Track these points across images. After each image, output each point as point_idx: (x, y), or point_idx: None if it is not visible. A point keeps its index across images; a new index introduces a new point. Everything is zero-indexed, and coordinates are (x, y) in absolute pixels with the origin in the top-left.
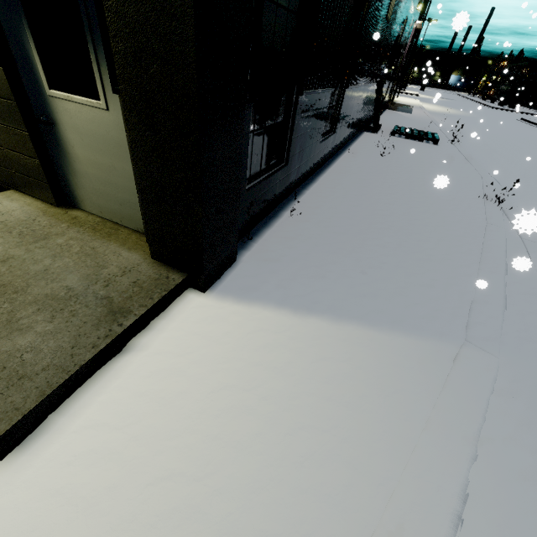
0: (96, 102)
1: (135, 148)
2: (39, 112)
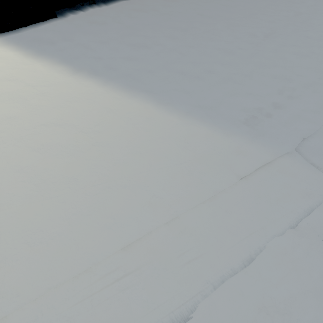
0: None
1: None
2: None
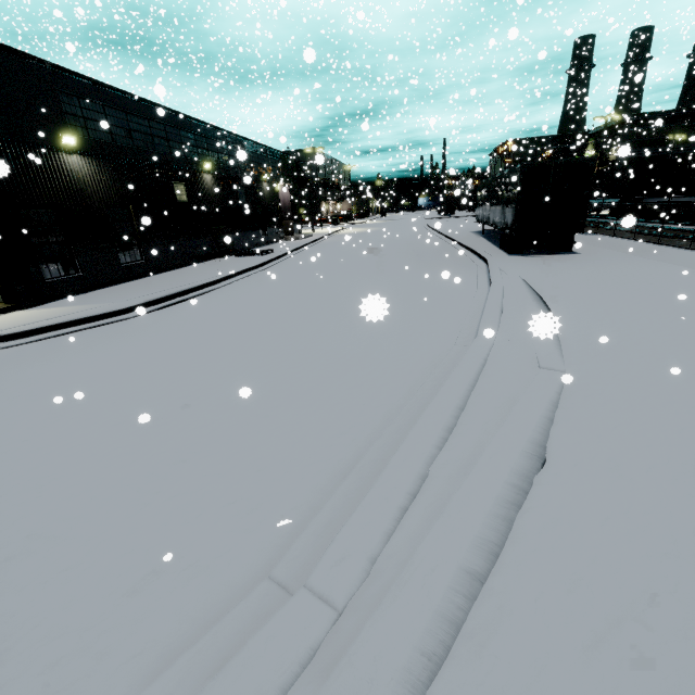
0: None
1: None
2: None
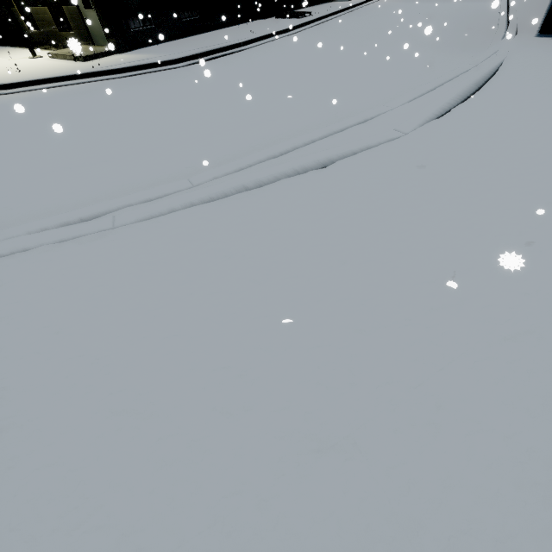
0: (93, 10)
1: (98, 16)
2: (85, 17)
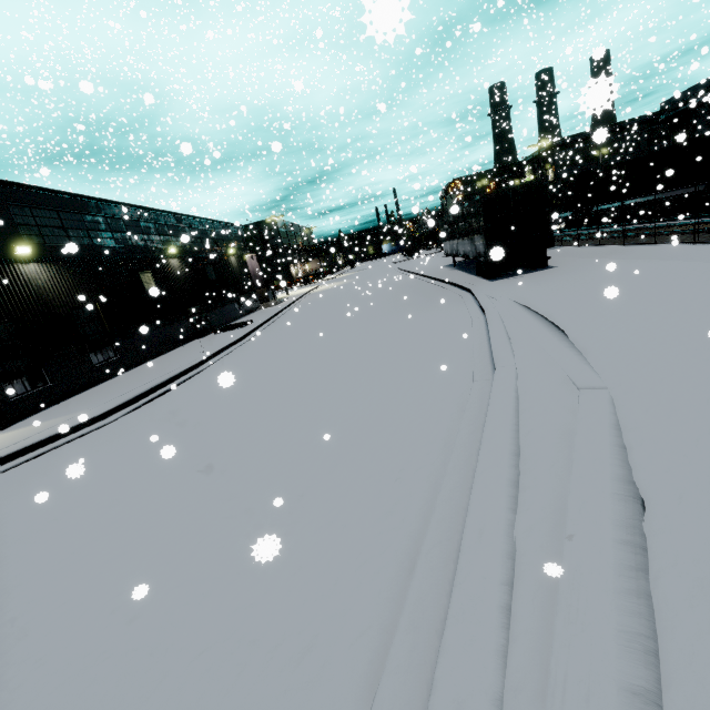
0: None
1: None
2: None
